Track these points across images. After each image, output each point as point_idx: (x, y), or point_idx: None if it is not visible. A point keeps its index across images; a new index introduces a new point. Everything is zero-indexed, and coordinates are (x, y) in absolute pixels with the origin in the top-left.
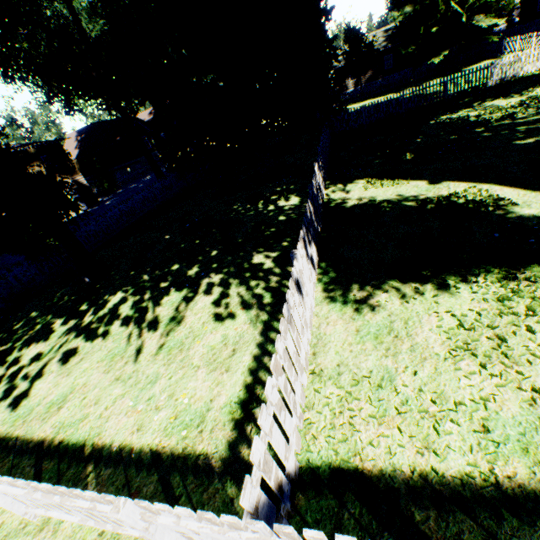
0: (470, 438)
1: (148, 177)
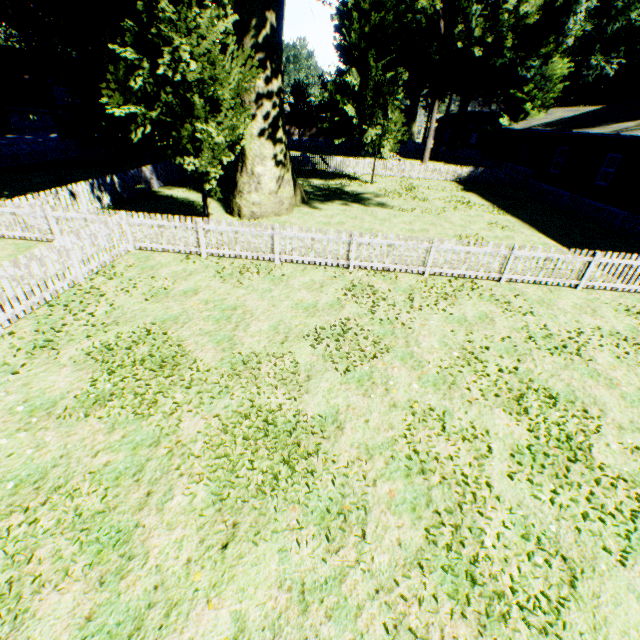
0: None
1: (55, 135)
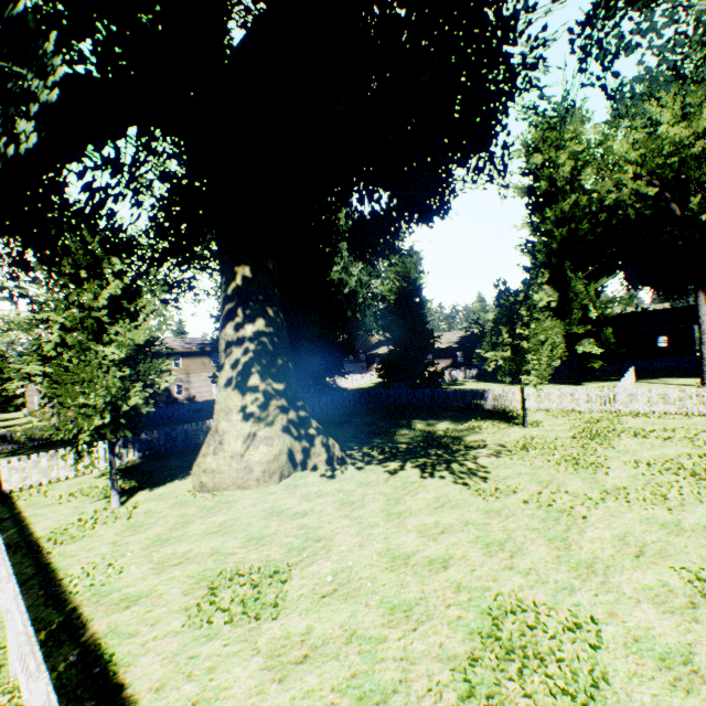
0: (33, 500)
1: None
